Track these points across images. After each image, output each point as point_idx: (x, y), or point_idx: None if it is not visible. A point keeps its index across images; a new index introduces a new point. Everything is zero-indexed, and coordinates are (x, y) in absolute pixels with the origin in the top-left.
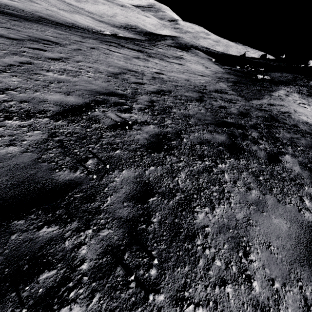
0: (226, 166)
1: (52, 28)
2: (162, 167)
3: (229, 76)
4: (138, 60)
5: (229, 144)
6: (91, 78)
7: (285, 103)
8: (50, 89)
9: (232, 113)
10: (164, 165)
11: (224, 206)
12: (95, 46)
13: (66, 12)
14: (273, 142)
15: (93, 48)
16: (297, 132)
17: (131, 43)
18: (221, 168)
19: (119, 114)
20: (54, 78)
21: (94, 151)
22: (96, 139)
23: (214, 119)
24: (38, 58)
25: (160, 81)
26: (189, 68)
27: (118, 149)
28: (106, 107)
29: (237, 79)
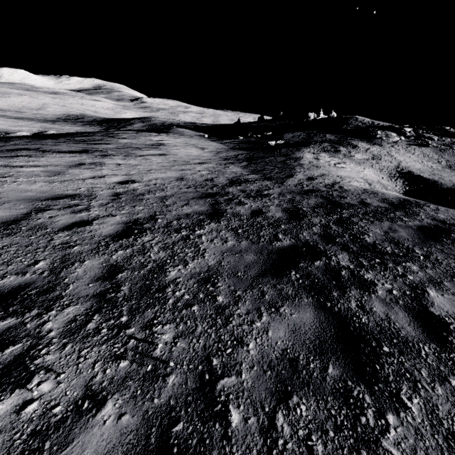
0: None
1: None
2: None
3: (236, 152)
4: (79, 169)
5: (335, 334)
6: None
7: (323, 170)
8: None
9: (278, 221)
10: None
11: None
12: None
13: None
14: (381, 263)
15: None
16: (378, 217)
17: (66, 142)
18: None
19: None
20: None
21: None
22: None
23: (260, 254)
24: None
25: (130, 198)
26: (177, 157)
27: None
28: None
29: (248, 154)
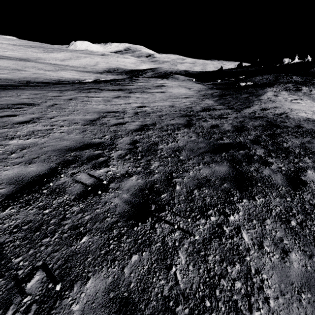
0: (241, 216)
1: (29, 90)
2: (150, 251)
3: (213, 91)
4: (118, 99)
5: (234, 176)
6: (64, 133)
7: (278, 104)
8: (8, 162)
9: (226, 131)
10: (153, 244)
11: (260, 314)
12: (73, 97)
13: (52, 72)
14: (285, 156)
15: (70, 99)
16: (304, 135)
17: (111, 85)
18: (234, 223)
19: (93, 172)
20: (18, 145)
21: (47, 251)
22: (55, 225)
23: (208, 144)
24: (4, 126)
25: (143, 114)
26: (172, 94)
27: (85, 235)
28: (76, 166)
29: (221, 92)
